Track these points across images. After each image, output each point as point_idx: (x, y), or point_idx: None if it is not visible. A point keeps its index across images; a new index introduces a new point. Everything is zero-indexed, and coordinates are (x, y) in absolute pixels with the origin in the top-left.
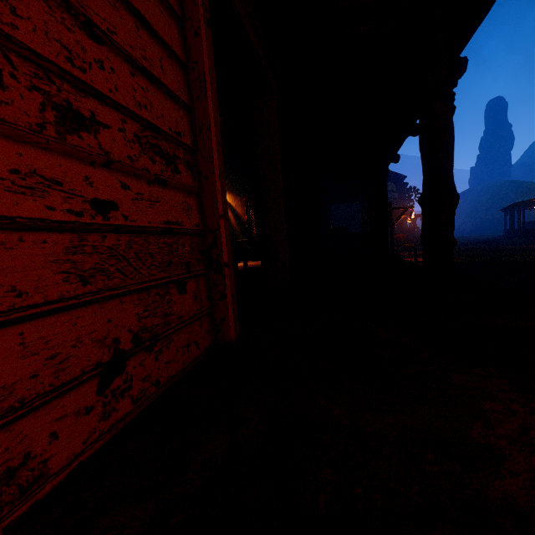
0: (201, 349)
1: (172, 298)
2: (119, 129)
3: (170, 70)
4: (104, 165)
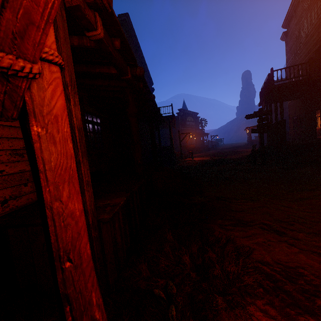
0: (33, 200)
1: (22, 187)
2: (5, 154)
3: (21, 132)
4: (1, 163)
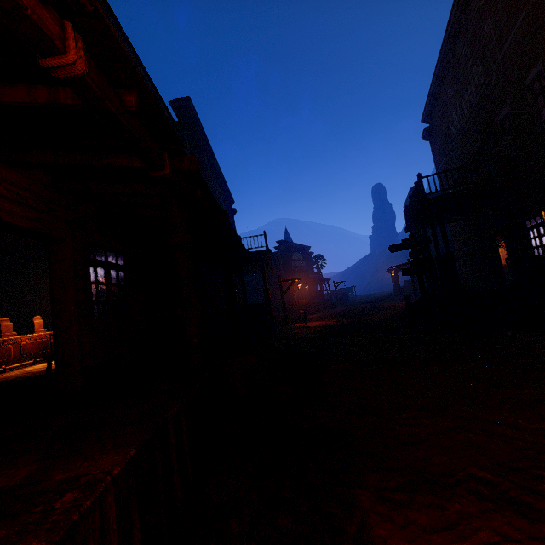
0: None
1: None
2: None
3: None
4: None
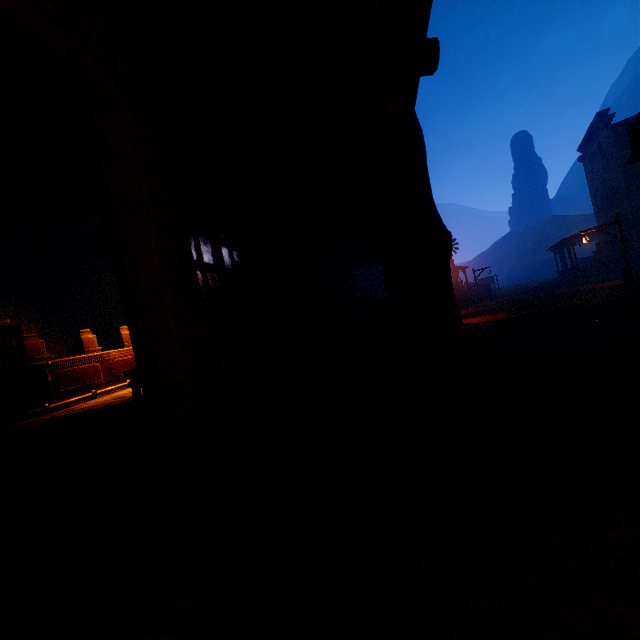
0: None
1: None
2: None
3: None
4: None
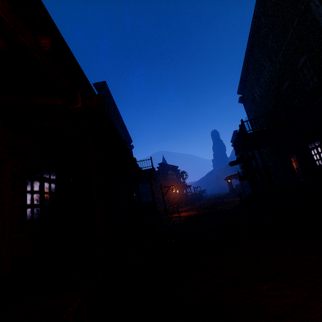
0: None
1: None
2: None
3: None
4: None
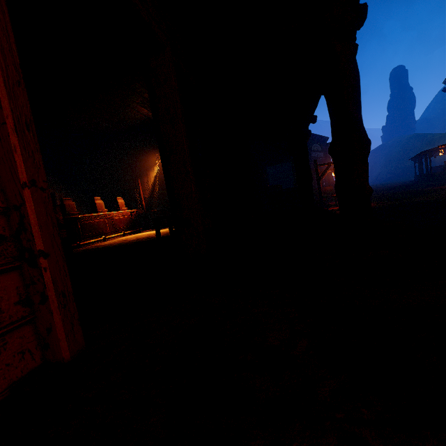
0: None
1: None
2: None
3: None
4: None
